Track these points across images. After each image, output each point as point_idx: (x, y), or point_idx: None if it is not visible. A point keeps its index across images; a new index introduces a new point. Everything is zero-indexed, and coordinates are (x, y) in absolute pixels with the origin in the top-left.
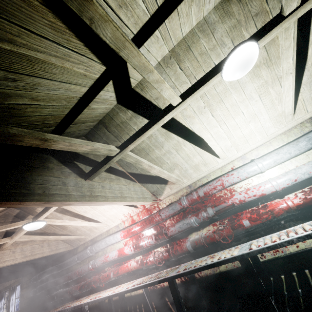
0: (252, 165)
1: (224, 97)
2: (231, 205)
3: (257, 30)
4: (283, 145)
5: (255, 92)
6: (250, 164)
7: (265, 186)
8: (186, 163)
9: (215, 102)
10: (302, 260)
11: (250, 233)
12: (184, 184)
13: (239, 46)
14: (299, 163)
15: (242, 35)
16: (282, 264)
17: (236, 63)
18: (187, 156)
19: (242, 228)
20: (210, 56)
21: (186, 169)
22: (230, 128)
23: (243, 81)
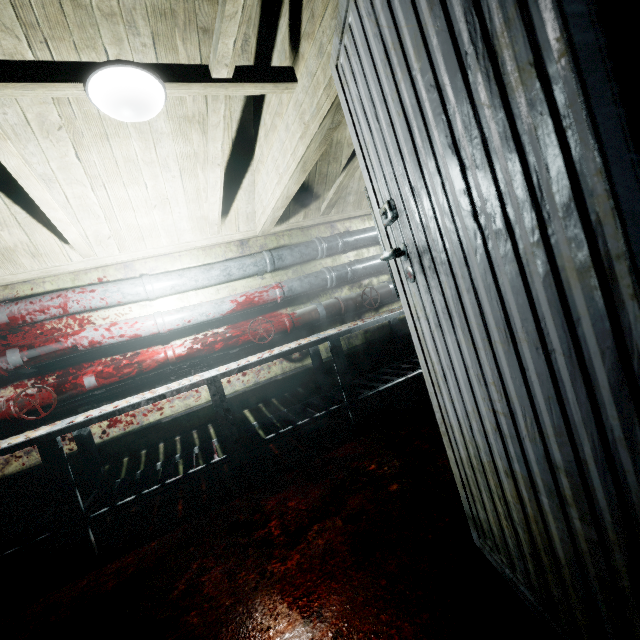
0: (136, 283)
1: (113, 134)
2: (70, 348)
3: (201, 58)
4: (197, 266)
5: (175, 161)
6: (133, 281)
7: (145, 323)
8: None
9: (91, 133)
10: (161, 431)
11: (96, 398)
12: None
13: (125, 64)
14: (206, 299)
15: (175, 43)
16: (132, 441)
17: (116, 91)
18: None
19: (78, 390)
20: (99, 26)
21: None
22: (114, 201)
23: (160, 129)
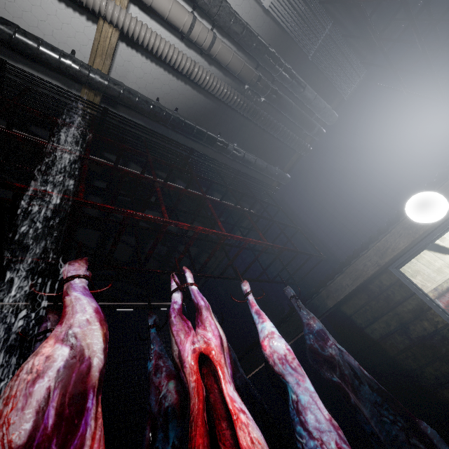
0: None
1: None
2: None
3: None
4: None
5: None
6: None
7: None
8: (428, 268)
9: None
10: None
11: None
12: (428, 288)
13: None
14: None
15: None
16: None
17: None
18: (428, 262)
19: None
20: None
21: (428, 274)
22: None
23: None
